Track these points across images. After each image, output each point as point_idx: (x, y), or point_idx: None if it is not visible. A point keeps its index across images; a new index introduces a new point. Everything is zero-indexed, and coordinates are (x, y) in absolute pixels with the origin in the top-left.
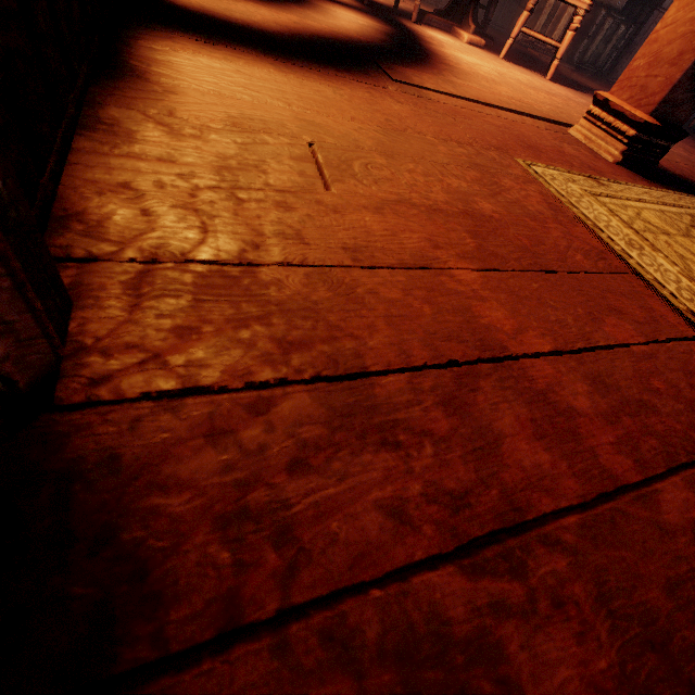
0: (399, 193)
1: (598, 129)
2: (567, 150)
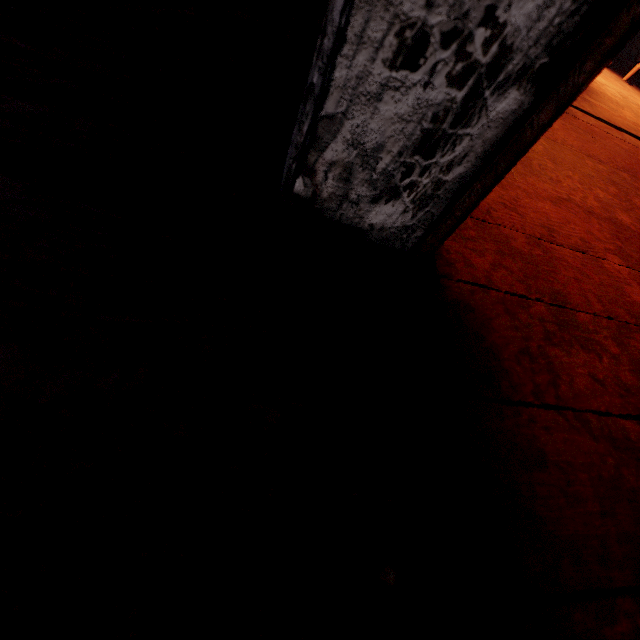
0: (566, 194)
1: None
2: None
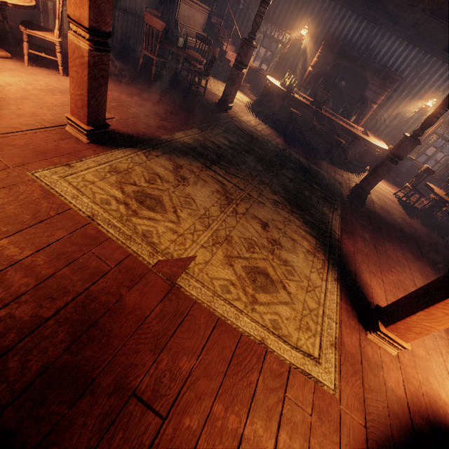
0: None
1: (75, 129)
2: (61, 147)
